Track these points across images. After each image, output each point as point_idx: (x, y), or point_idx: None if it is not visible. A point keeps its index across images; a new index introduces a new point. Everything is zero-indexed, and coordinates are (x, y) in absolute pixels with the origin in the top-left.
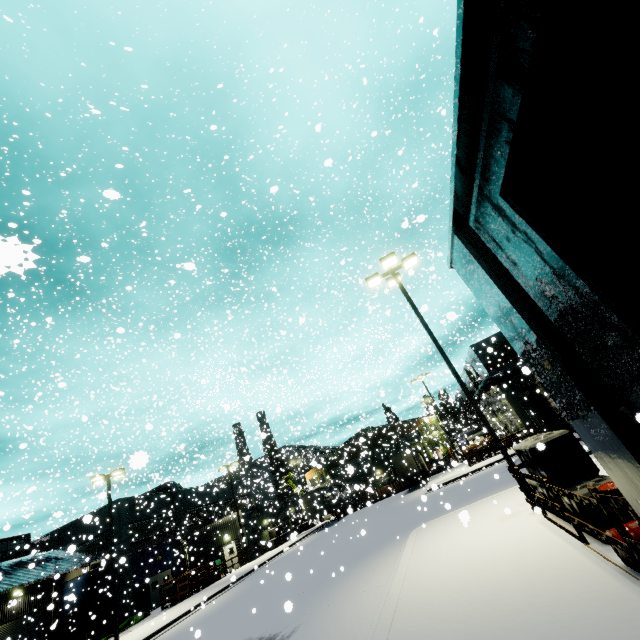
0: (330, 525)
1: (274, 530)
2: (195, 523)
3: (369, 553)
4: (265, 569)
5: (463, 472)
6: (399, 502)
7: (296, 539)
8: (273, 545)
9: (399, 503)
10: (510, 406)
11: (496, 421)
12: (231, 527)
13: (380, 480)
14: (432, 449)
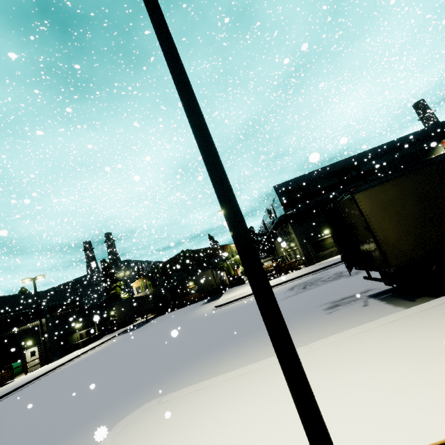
0: (139, 327)
1: (85, 332)
2: (5, 327)
3: (60, 442)
4: (32, 387)
5: (248, 292)
6: (191, 314)
7: (103, 340)
8: (81, 345)
9: (190, 316)
10: (296, 239)
11: (283, 250)
12: (34, 333)
13: (192, 289)
14: (234, 268)
